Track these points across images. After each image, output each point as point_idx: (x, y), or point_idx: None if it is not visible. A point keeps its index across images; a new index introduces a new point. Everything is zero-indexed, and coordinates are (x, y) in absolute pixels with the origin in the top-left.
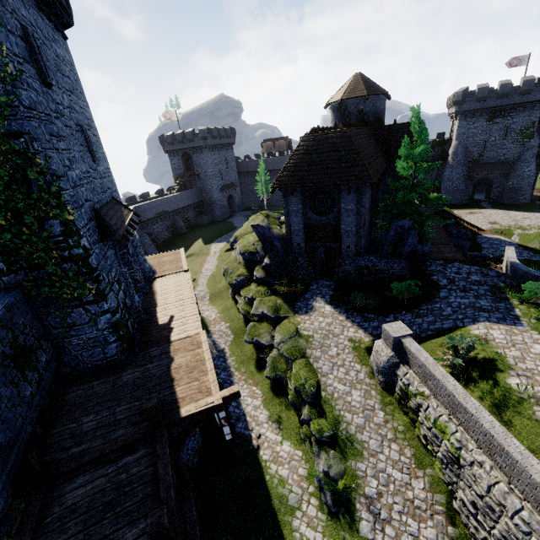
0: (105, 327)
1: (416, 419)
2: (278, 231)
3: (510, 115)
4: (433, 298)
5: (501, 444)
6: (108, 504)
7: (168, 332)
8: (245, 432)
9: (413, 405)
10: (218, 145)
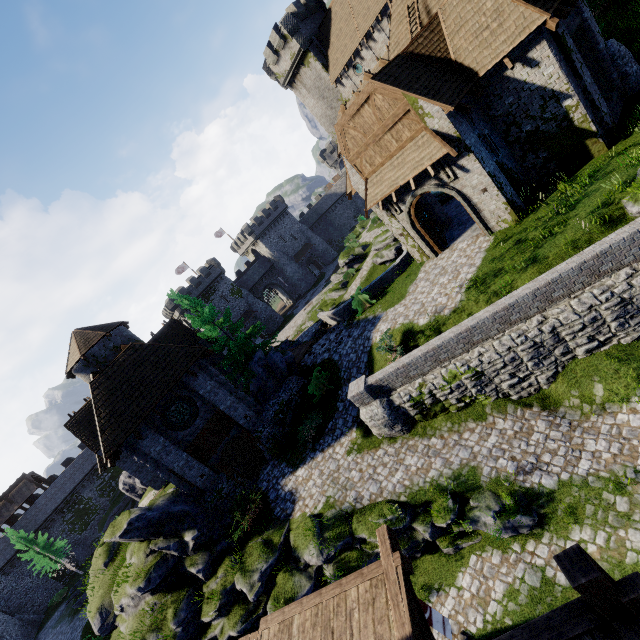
0: None
1: (442, 404)
2: (163, 497)
3: (215, 290)
4: (337, 365)
5: (466, 329)
6: None
7: None
8: None
9: (429, 399)
10: None
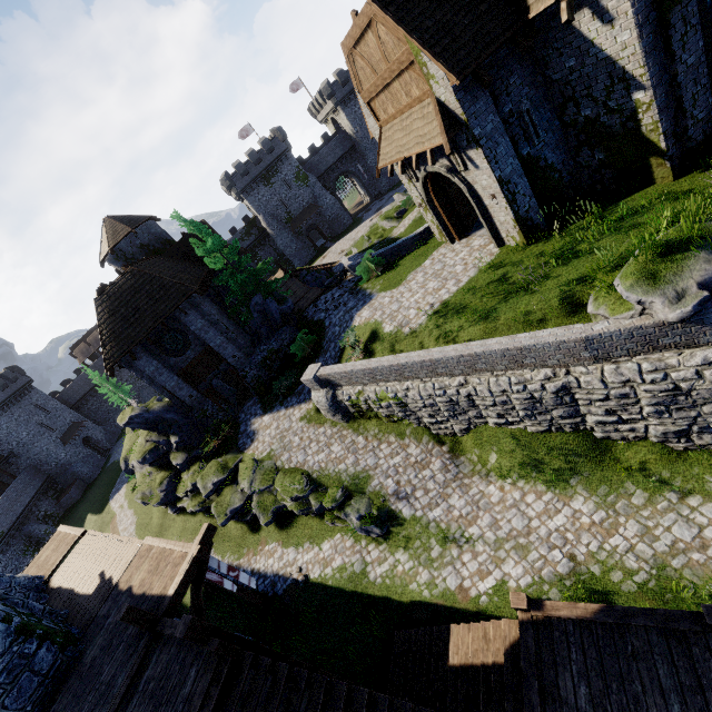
0: (10, 643)
1: (376, 413)
2: (160, 404)
3: (277, 171)
4: (324, 332)
5: (397, 364)
6: (152, 711)
7: (108, 585)
8: (288, 583)
9: (365, 406)
10: (7, 400)
